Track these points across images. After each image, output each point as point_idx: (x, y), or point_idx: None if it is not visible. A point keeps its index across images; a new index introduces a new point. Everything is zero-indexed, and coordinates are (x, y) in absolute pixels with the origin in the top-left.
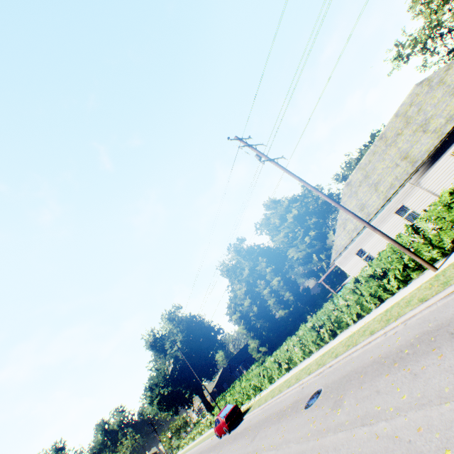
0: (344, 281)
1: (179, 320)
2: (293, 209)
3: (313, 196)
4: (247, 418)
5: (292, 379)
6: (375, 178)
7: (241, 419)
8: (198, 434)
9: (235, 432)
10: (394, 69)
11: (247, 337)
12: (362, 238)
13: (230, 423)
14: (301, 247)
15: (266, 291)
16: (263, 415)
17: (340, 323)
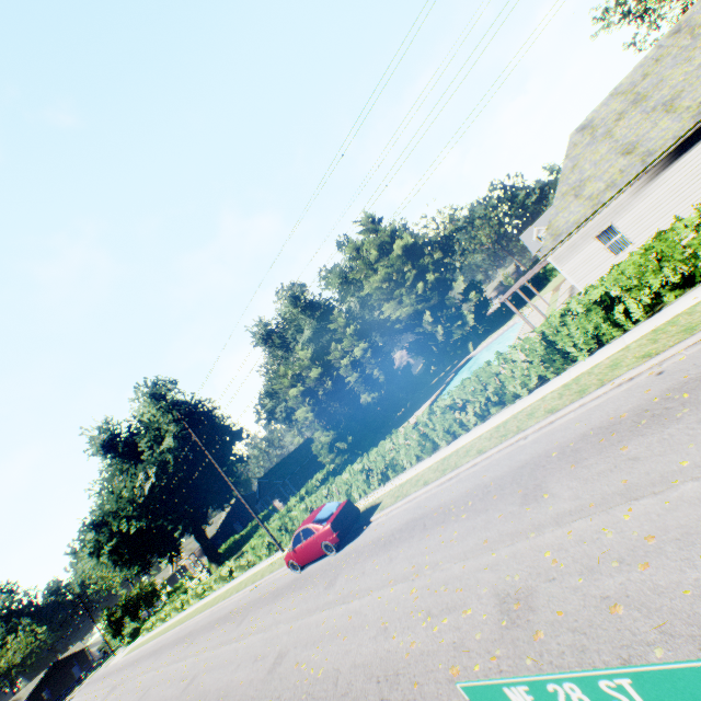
0: (463, 358)
1: (171, 403)
2: (405, 235)
3: (436, 223)
4: (392, 513)
5: (547, 405)
6: (666, 94)
7: (362, 525)
8: (197, 598)
9: (369, 540)
10: (603, 29)
11: (312, 427)
12: (621, 204)
13: (343, 532)
14: (406, 301)
15: (345, 362)
16: (488, 475)
17: (699, 268)
